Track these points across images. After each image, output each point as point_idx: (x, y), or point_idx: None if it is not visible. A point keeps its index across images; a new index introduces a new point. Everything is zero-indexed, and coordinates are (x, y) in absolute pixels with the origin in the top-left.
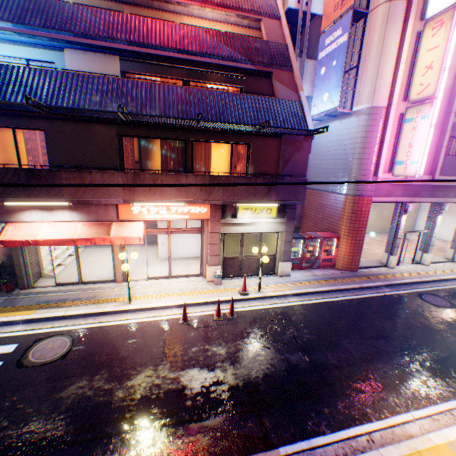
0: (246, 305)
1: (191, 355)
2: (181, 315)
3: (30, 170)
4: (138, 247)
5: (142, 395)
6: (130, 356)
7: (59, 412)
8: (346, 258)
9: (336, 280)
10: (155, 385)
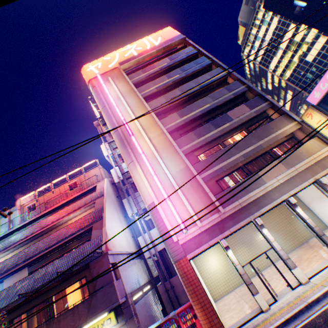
0: None
1: None
2: None
3: None
4: None
5: None
6: None
7: None
8: (207, 326)
9: None
10: None
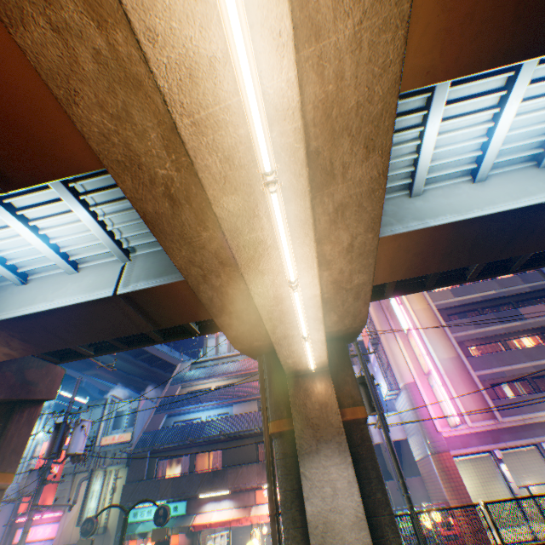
0: None
1: None
2: None
3: (215, 470)
4: None
5: None
6: None
7: None
8: (467, 527)
9: None
10: None
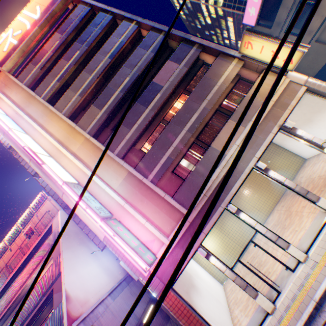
0: None
1: None
2: None
3: None
4: None
5: None
6: None
7: None
8: None
9: None
10: None
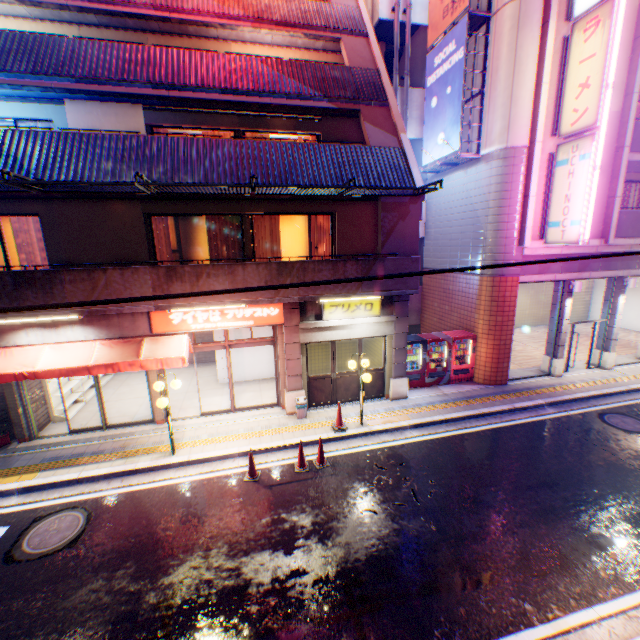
0: (344, 446)
1: (259, 530)
2: (247, 467)
3: (18, 273)
4: (190, 368)
5: (184, 599)
6: (169, 537)
7: (59, 634)
8: (488, 366)
9: (475, 400)
10: (204, 582)
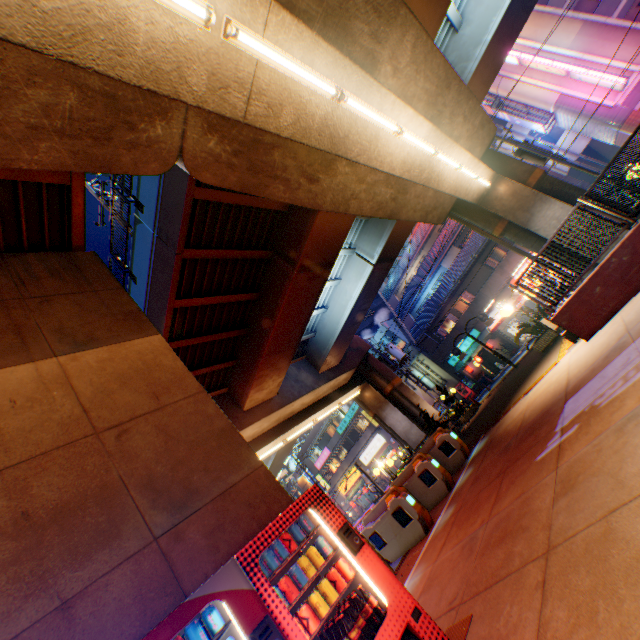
0: None
1: None
2: None
3: (473, 301)
4: None
5: None
6: None
7: None
8: None
9: None
10: None
